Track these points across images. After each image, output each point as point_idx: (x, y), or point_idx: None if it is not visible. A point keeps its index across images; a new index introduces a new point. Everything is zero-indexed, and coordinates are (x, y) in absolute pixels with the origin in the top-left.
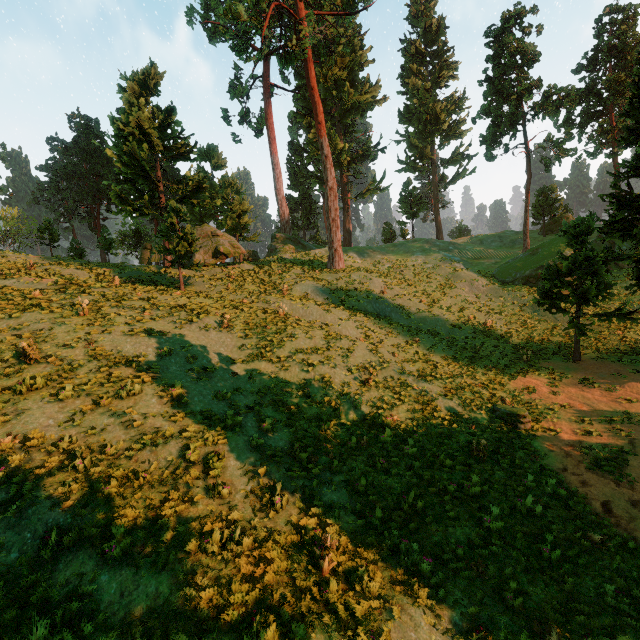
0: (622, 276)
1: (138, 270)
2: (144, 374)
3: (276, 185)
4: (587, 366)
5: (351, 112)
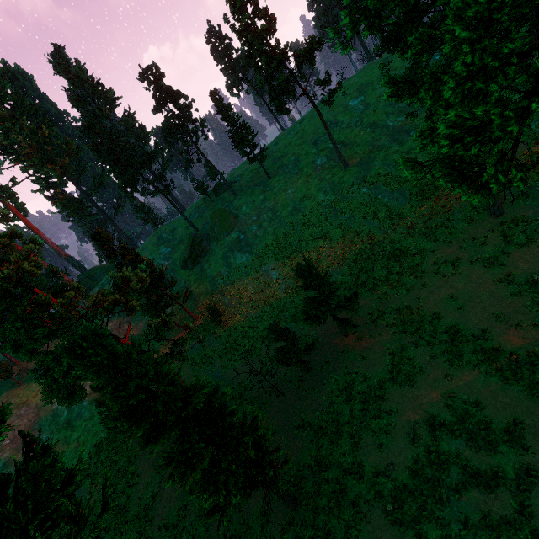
0: (216, 249)
1: (2, 380)
2: (1, 455)
3: (56, 252)
4: (180, 332)
5: (68, 170)
